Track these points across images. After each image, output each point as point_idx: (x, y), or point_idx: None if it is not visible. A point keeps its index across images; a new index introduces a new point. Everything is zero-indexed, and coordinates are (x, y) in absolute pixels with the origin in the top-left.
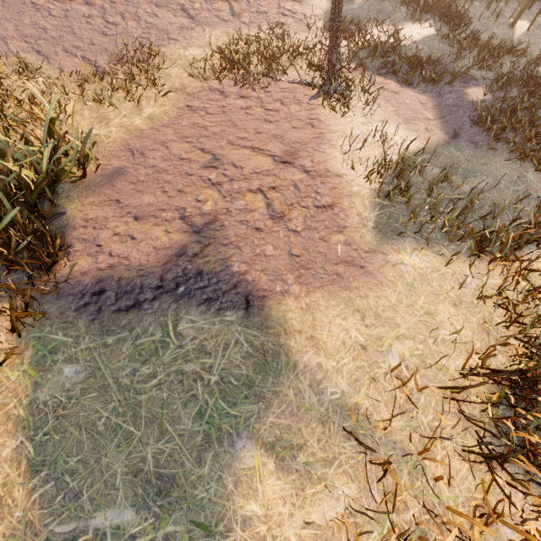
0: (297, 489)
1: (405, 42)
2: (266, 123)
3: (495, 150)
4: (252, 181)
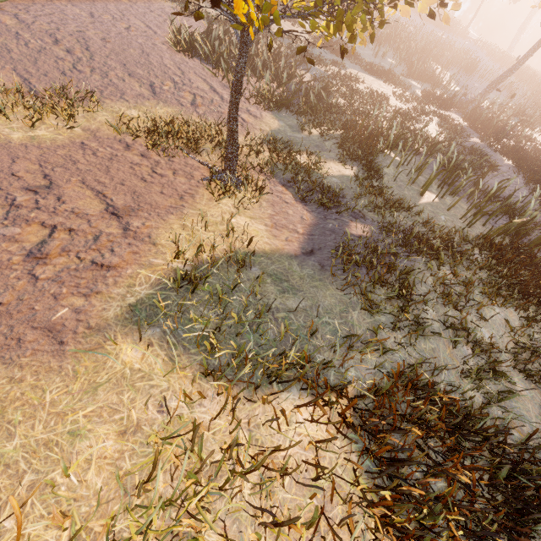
0: None
1: (324, 172)
2: (139, 180)
3: (337, 279)
4: (57, 216)
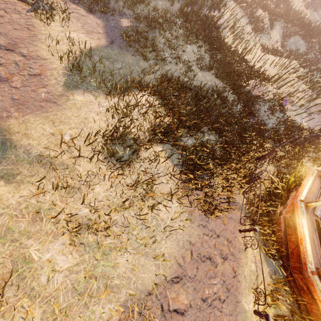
0: (16, 187)
1: None
2: None
3: (129, 51)
4: None
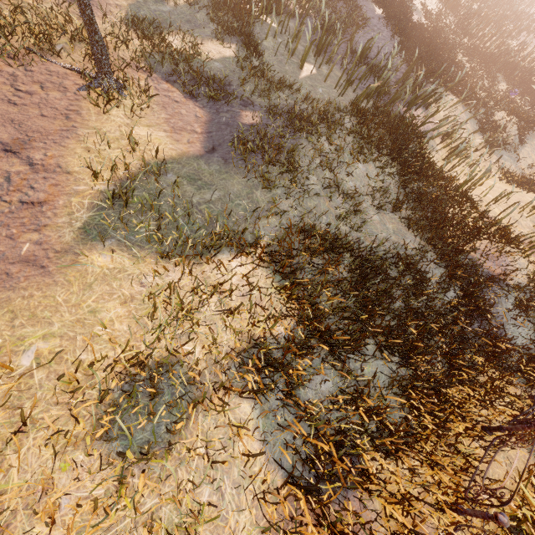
0: None
1: (205, 57)
2: (8, 105)
3: (239, 168)
4: None
